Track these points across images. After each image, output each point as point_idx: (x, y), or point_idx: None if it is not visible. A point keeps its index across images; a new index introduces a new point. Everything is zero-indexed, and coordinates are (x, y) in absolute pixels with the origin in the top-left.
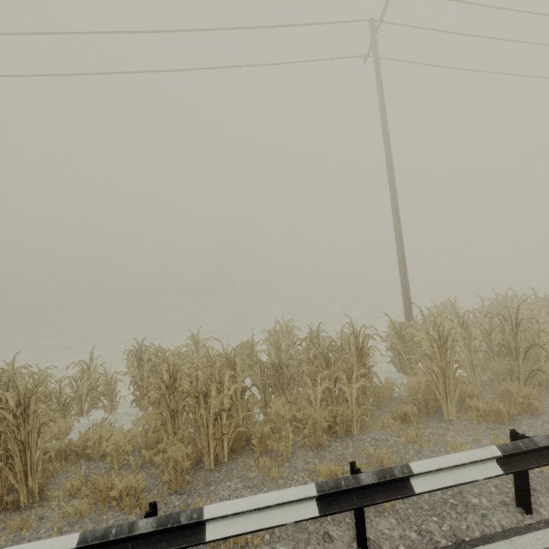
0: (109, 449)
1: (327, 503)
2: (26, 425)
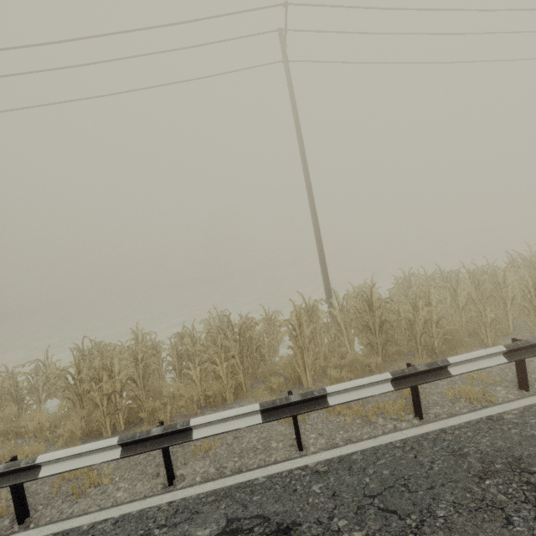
0: (32, 427)
1: (128, 449)
2: None
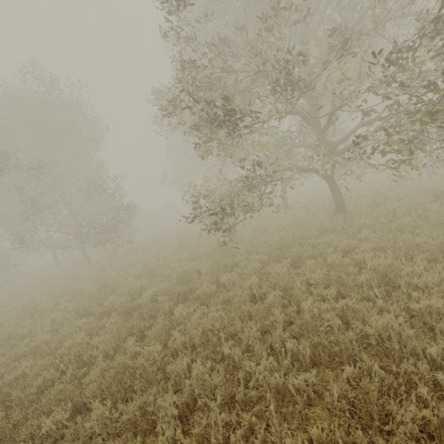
0: None
1: None
2: None
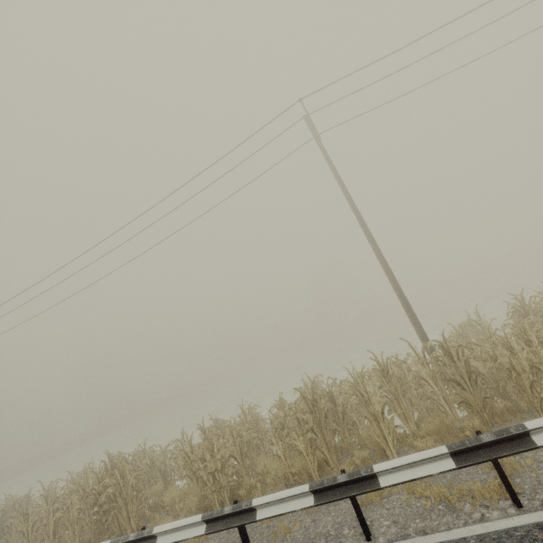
0: (168, 501)
1: (210, 526)
2: (125, 488)
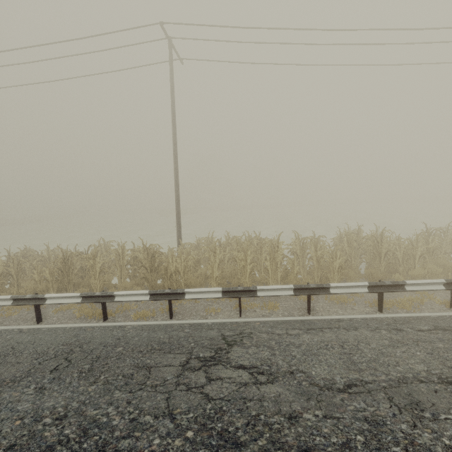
0: None
1: None
2: None
